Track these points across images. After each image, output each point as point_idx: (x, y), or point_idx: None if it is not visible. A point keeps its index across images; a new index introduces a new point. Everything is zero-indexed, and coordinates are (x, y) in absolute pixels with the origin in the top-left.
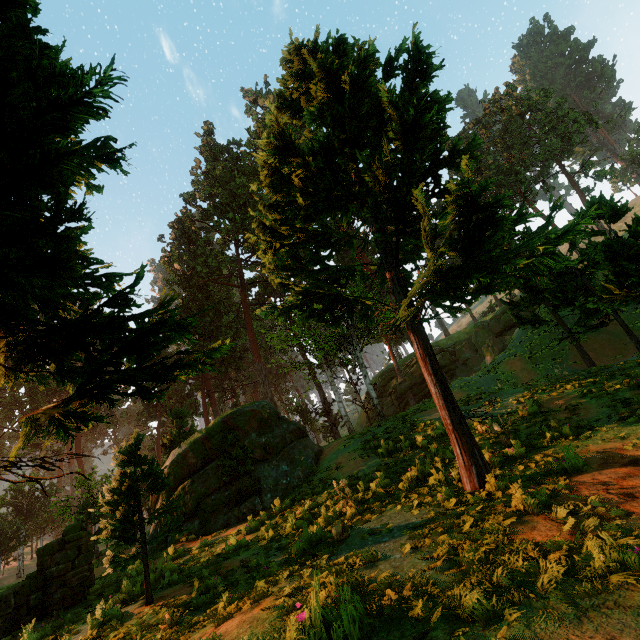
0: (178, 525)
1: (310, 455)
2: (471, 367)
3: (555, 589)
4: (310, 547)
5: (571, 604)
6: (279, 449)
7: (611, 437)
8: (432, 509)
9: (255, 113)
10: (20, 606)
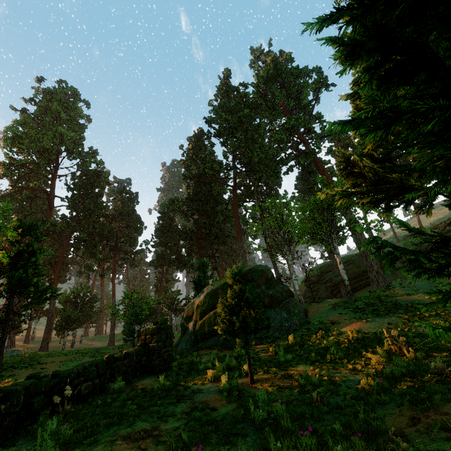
0: (207, 337)
1: (301, 310)
2: (397, 274)
3: None
4: (408, 373)
5: None
6: (280, 301)
7: None
8: None
9: (257, 66)
10: (136, 362)
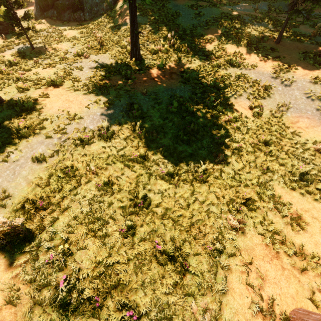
0: (47, 9)
1: None
2: None
3: (93, 91)
4: (77, 56)
5: (88, 94)
6: None
7: (190, 61)
8: (114, 61)
9: None
10: None
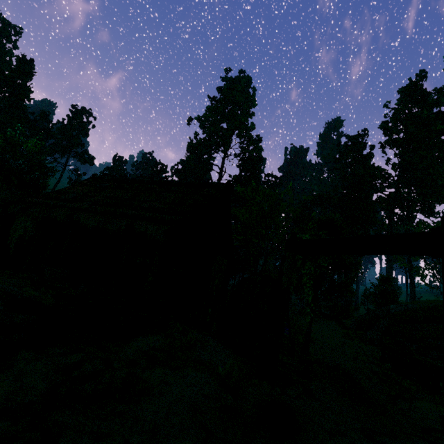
0: None
1: None
2: None
3: None
4: None
5: None
6: None
7: None
8: None
9: None
10: None
